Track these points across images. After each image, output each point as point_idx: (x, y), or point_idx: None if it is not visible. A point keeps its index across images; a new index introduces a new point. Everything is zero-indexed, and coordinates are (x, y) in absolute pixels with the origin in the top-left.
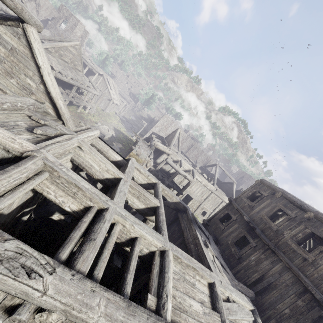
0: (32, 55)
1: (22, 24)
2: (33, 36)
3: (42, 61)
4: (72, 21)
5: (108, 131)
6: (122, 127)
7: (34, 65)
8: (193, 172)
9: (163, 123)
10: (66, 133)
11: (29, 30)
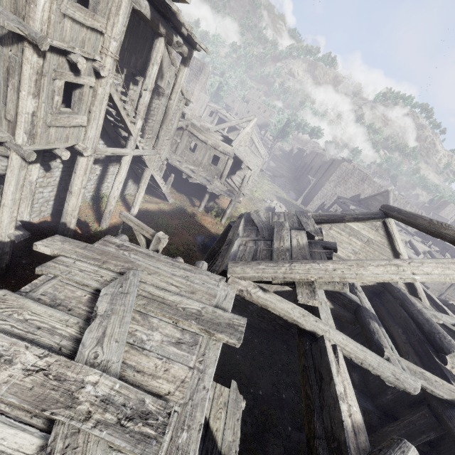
0: (388, 242)
1: (385, 219)
2: (394, 227)
3: (402, 248)
4: (195, 67)
5: (281, 209)
6: (282, 192)
7: (389, 251)
8: (434, 256)
9: (340, 175)
10: (452, 323)
11: (391, 223)
